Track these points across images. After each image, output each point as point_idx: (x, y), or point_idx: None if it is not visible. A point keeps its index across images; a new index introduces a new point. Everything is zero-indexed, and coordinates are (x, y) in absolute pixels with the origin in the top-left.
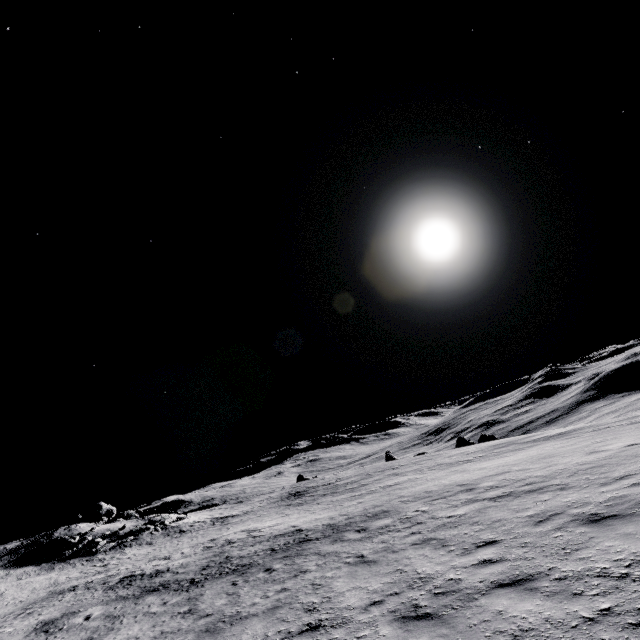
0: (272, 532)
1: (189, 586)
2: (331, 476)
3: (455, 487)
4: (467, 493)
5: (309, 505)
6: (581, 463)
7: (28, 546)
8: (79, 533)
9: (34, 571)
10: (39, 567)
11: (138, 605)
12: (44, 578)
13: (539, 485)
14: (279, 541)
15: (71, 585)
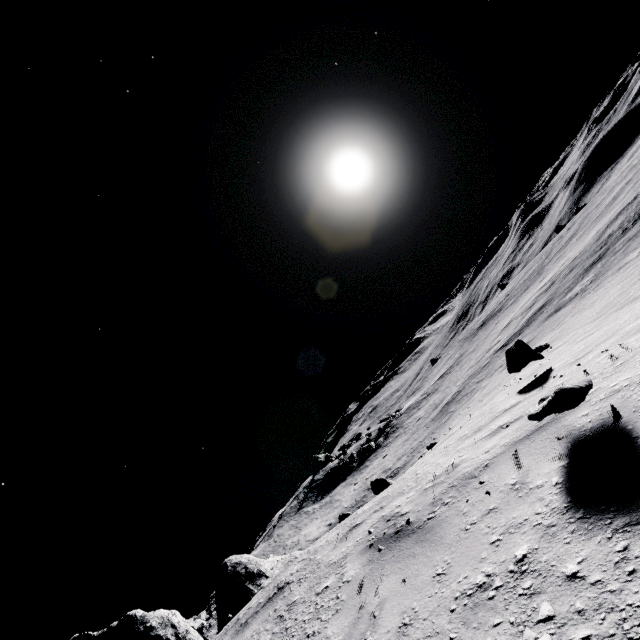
0: (585, 246)
1: None
2: (486, 310)
3: None
4: None
5: (547, 270)
6: None
7: (309, 492)
8: (341, 458)
9: (351, 479)
10: (349, 478)
11: (625, 239)
12: (378, 461)
13: None
14: (633, 204)
15: (436, 412)
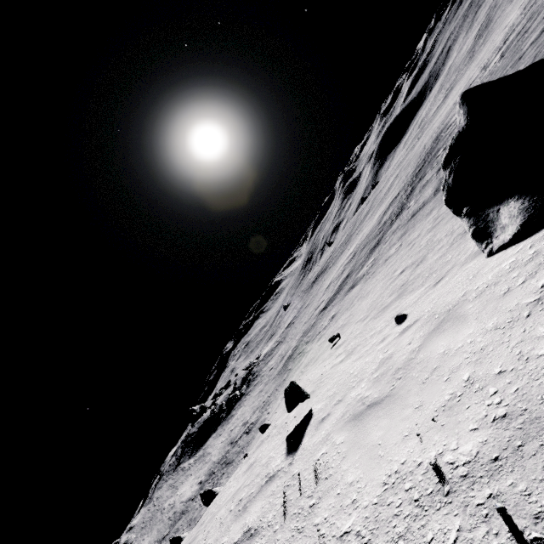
0: (373, 226)
1: (399, 214)
2: (318, 266)
3: (456, 102)
4: (474, 81)
5: (353, 239)
6: (513, 21)
7: (186, 447)
8: (212, 410)
9: (221, 429)
10: (219, 429)
11: (391, 231)
12: (241, 411)
13: (514, 28)
14: (397, 199)
15: (281, 365)
